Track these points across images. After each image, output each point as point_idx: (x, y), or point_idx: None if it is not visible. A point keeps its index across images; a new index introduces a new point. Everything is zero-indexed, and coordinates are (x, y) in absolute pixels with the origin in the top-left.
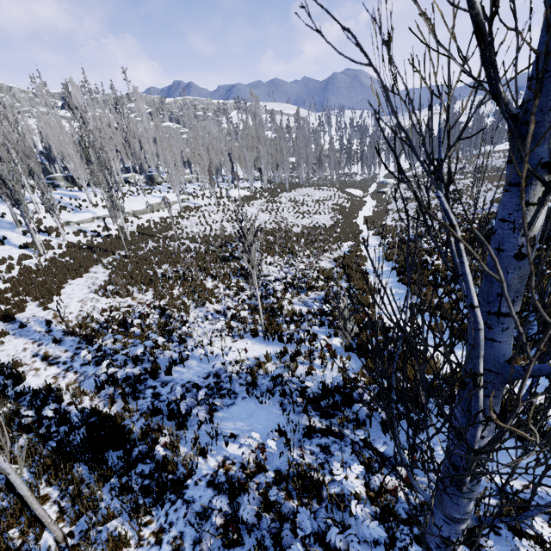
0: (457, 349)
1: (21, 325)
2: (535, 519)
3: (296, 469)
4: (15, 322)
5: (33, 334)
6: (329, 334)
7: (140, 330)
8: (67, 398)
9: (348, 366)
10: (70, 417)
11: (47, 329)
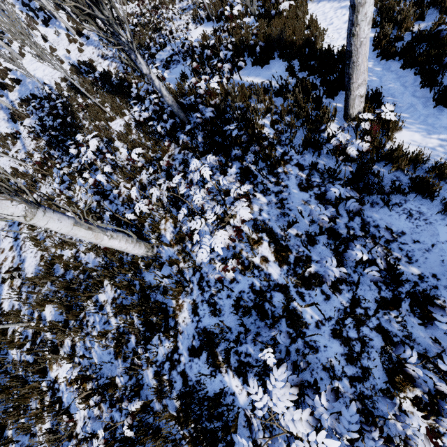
0: (345, 1)
1: (86, 38)
2: (213, 78)
3: (176, 86)
4: (84, 36)
5: (94, 43)
6: (260, 7)
7: (142, 29)
8: (114, 75)
9: (243, 32)
10: (115, 83)
11: (99, 38)
